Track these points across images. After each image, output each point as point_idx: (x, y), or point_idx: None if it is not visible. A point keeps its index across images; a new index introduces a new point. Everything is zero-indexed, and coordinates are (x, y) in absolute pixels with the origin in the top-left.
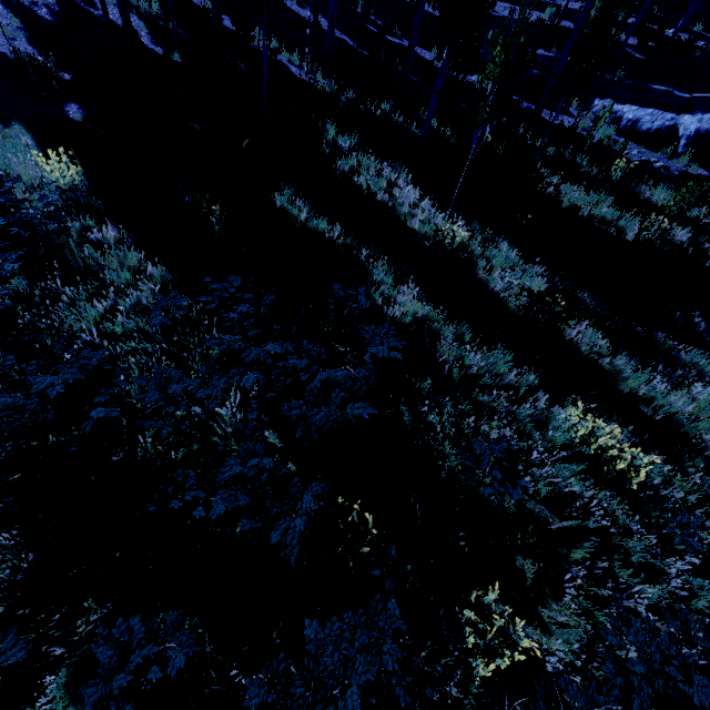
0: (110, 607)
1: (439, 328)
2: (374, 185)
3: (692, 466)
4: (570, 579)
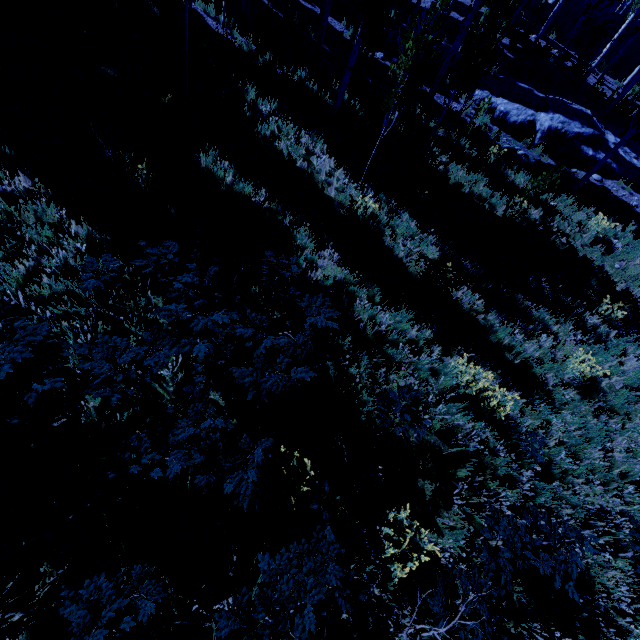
0: (66, 567)
1: (355, 290)
2: (293, 152)
3: (538, 398)
4: (456, 492)
